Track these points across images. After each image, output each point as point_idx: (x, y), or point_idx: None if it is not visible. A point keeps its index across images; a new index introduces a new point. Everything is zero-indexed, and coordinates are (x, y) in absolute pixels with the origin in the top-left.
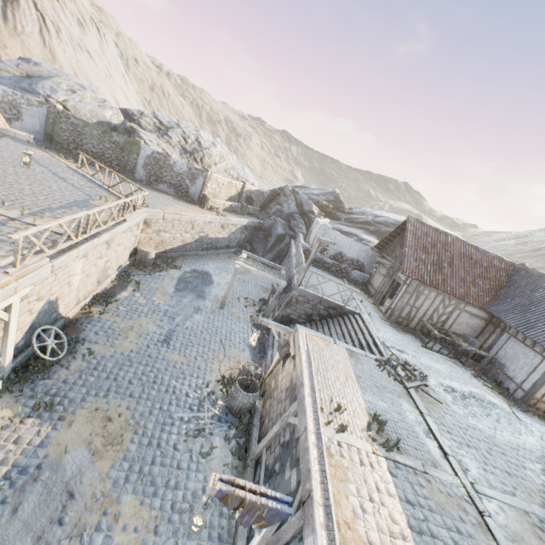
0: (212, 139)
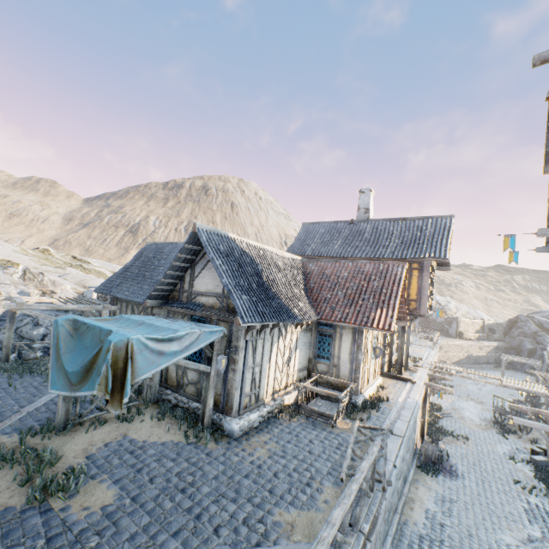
0: (444, 298)
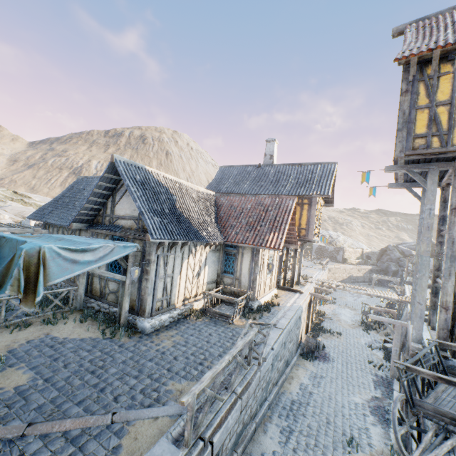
0: (335, 233)
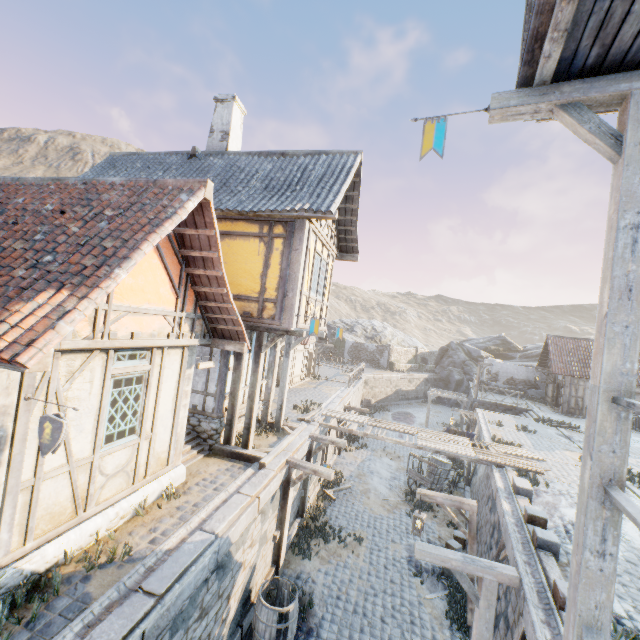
0: (381, 324)
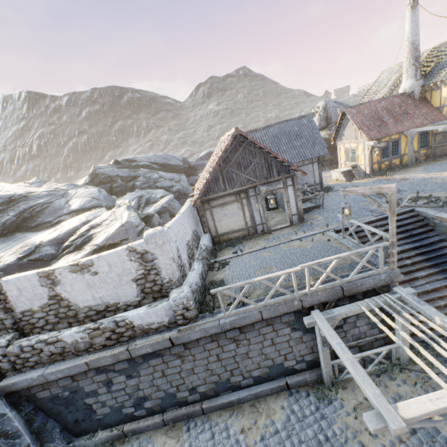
0: None
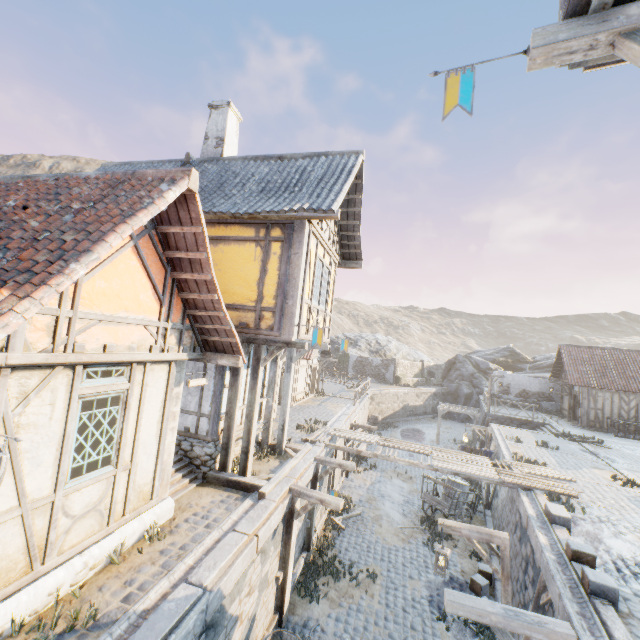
0: (385, 338)
